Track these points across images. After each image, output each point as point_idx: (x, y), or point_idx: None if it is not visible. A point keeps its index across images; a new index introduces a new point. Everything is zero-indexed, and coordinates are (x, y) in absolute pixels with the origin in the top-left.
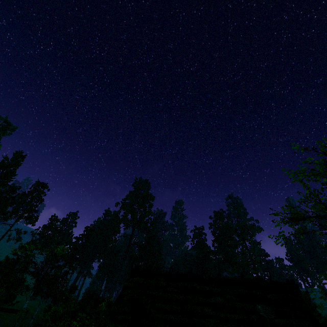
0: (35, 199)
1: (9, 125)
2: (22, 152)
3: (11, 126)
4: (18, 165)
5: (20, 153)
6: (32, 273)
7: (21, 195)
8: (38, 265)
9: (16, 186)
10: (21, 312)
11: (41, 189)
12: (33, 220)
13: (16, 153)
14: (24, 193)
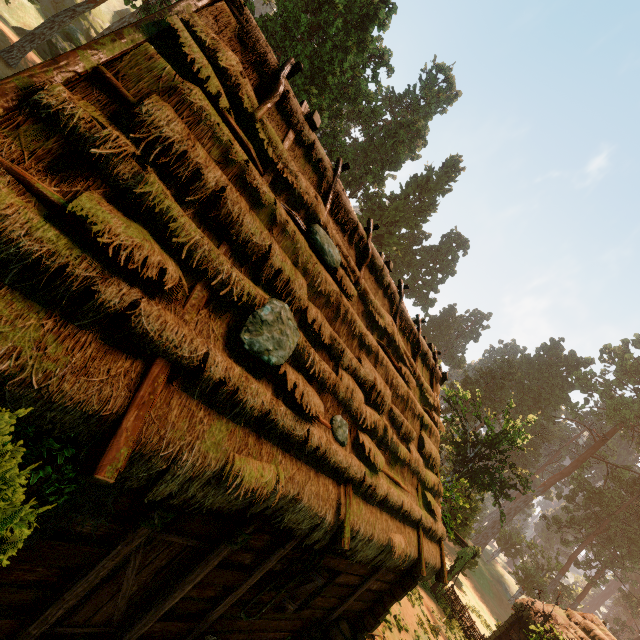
0: (441, 267)
1: (450, 88)
2: (461, 160)
3: (451, 91)
4: (446, 191)
5: (457, 161)
6: (455, 443)
7: (423, 252)
8: (467, 436)
9: (425, 233)
10: (468, 551)
11: (455, 250)
12: (427, 306)
13: (449, 161)
14: (429, 248)
